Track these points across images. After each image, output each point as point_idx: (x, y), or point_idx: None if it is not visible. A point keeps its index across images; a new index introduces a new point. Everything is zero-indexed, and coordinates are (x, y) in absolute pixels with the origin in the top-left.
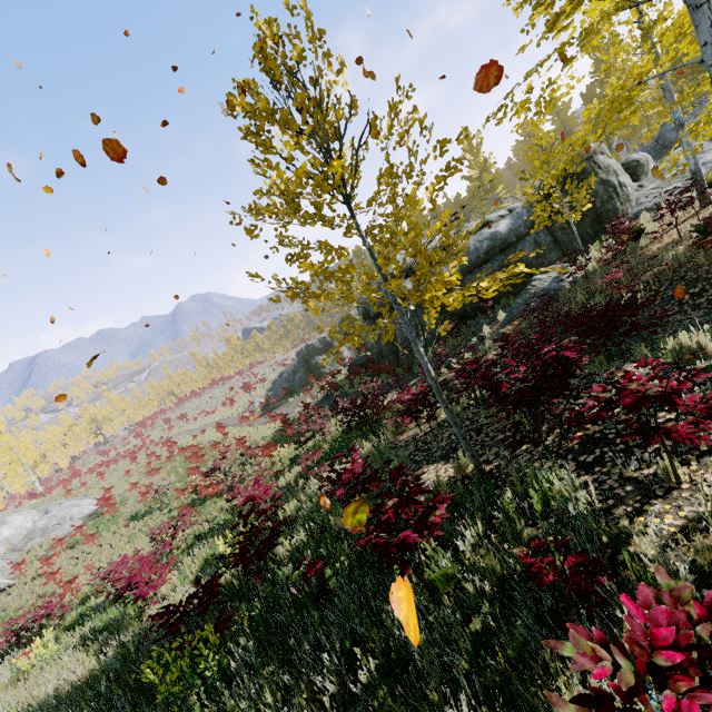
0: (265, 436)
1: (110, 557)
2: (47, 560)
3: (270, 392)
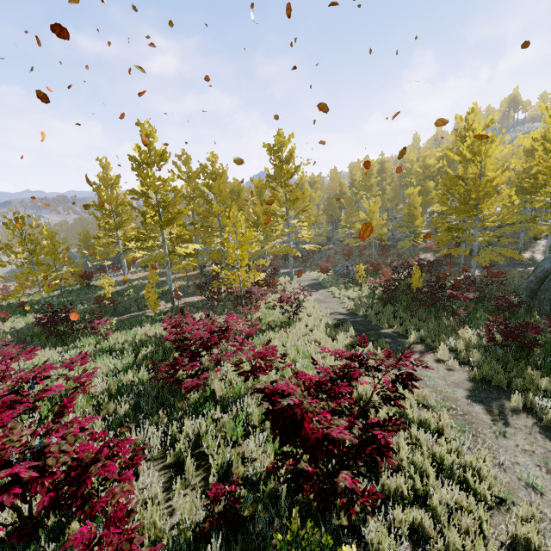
0: None
1: None
2: None
3: (10, 274)
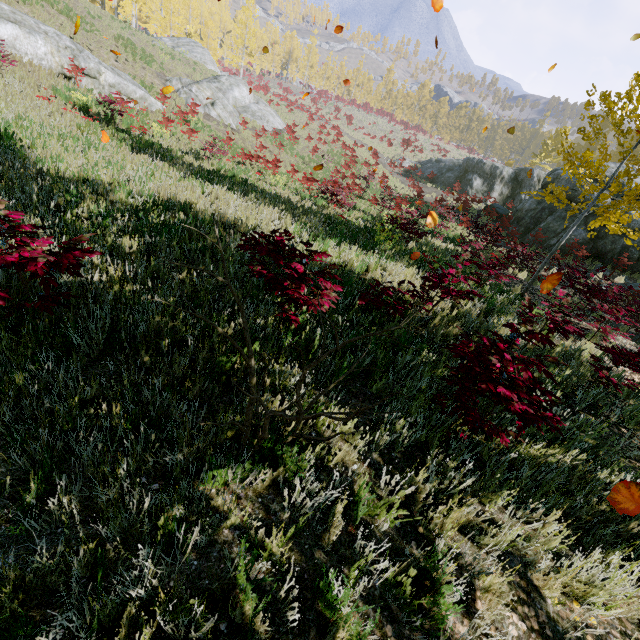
0: (397, 190)
1: (287, 167)
2: (258, 135)
3: (420, 165)
